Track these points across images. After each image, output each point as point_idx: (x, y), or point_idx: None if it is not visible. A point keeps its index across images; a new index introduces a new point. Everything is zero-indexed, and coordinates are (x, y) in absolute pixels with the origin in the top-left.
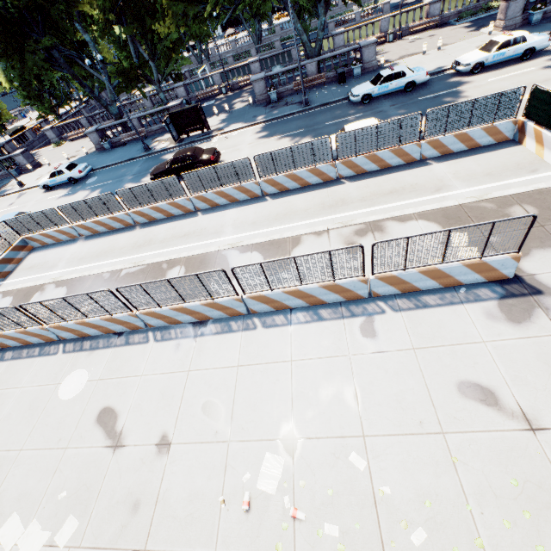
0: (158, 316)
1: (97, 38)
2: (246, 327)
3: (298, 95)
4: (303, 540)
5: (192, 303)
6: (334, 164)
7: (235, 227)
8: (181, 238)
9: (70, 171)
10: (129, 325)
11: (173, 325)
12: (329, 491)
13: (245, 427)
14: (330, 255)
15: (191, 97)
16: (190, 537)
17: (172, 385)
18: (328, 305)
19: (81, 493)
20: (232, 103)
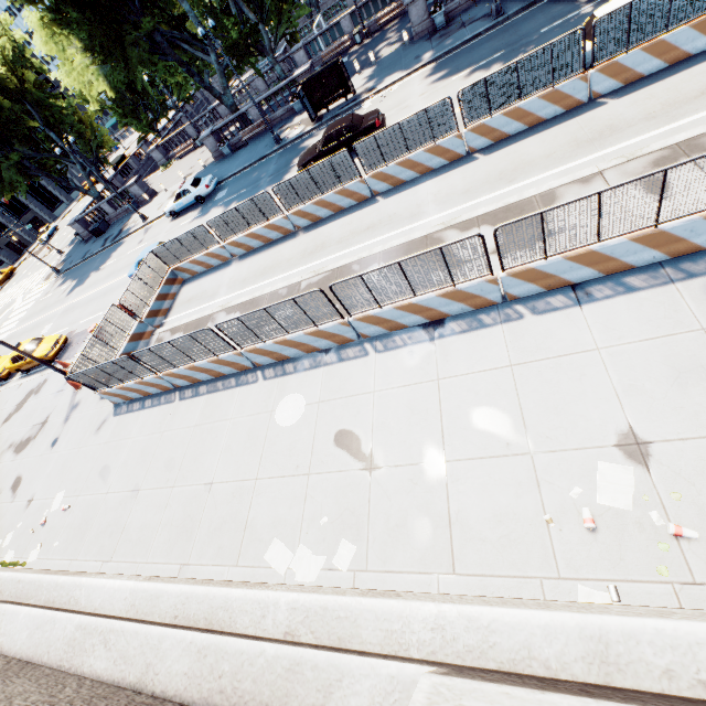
0: (376, 321)
1: (194, 6)
2: (506, 318)
3: (478, 7)
4: (702, 563)
5: (424, 296)
6: (586, 76)
7: (439, 203)
8: (364, 233)
9: (196, 188)
10: (337, 339)
11: (394, 331)
12: None
13: (551, 435)
14: (665, 177)
15: (314, 62)
16: (514, 560)
17: (420, 397)
18: (638, 269)
19: (346, 518)
20: (374, 52)
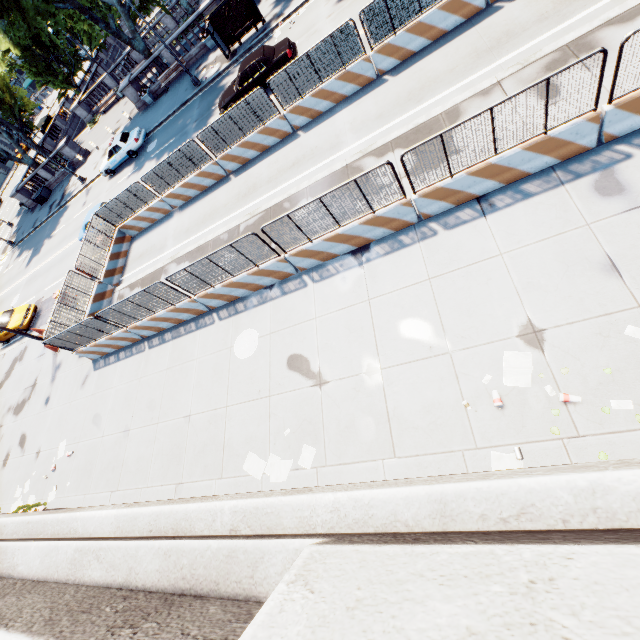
0: (310, 254)
1: None
2: (423, 236)
3: None
4: (585, 420)
5: (348, 226)
6: None
7: (356, 131)
8: (290, 170)
9: (126, 143)
10: (278, 275)
11: (327, 261)
12: (605, 370)
13: (465, 335)
14: (547, 86)
15: None
16: (441, 440)
17: (355, 318)
18: (533, 176)
19: (305, 427)
20: None
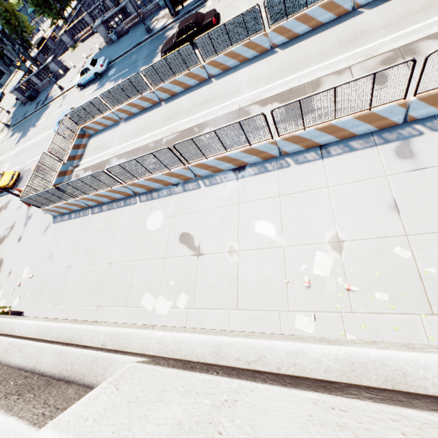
0: (205, 167)
1: None
2: (280, 166)
3: None
4: (357, 302)
5: (232, 152)
6: None
7: (250, 85)
8: (202, 105)
9: (94, 67)
10: (182, 178)
11: (216, 173)
12: (376, 273)
13: (295, 237)
14: (374, 78)
15: None
16: (268, 302)
17: (228, 214)
18: (358, 137)
19: (184, 281)
20: None
